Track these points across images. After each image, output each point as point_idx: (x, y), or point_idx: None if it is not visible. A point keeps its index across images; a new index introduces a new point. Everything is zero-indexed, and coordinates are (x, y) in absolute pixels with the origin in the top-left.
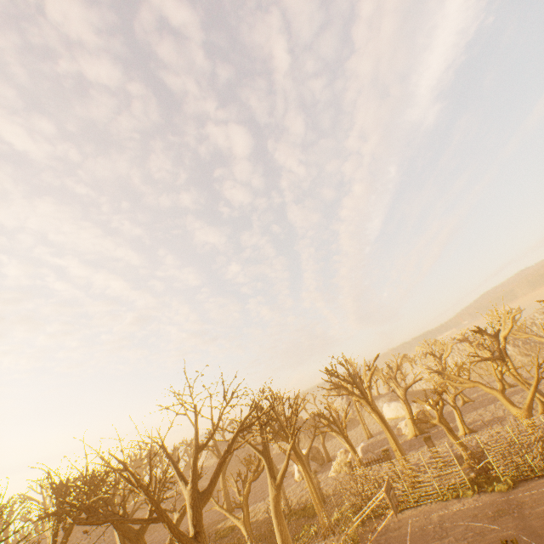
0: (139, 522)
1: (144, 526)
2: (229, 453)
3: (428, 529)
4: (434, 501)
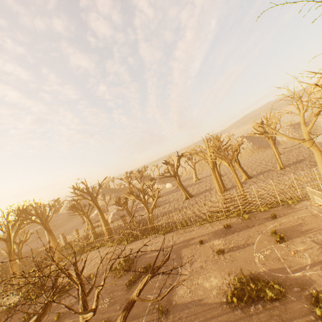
0: None
1: None
2: None
3: (87, 262)
4: (105, 247)
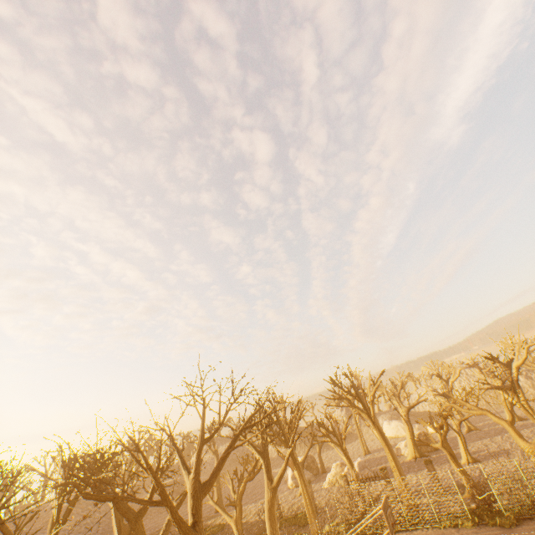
0: (145, 503)
1: (143, 509)
2: (233, 449)
3: None
4: (431, 528)
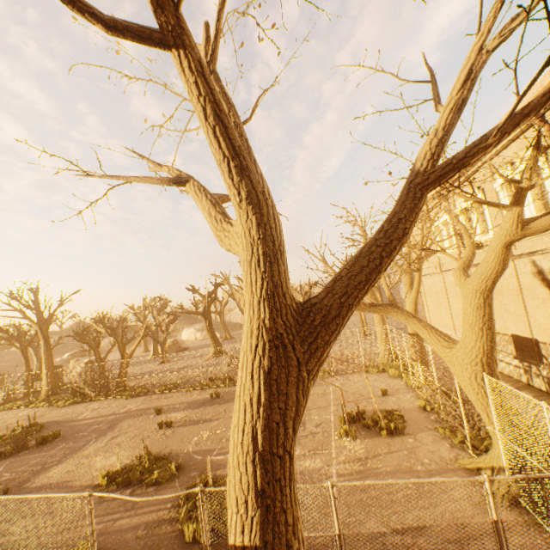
0: None
1: None
2: None
3: None
4: (27, 408)
